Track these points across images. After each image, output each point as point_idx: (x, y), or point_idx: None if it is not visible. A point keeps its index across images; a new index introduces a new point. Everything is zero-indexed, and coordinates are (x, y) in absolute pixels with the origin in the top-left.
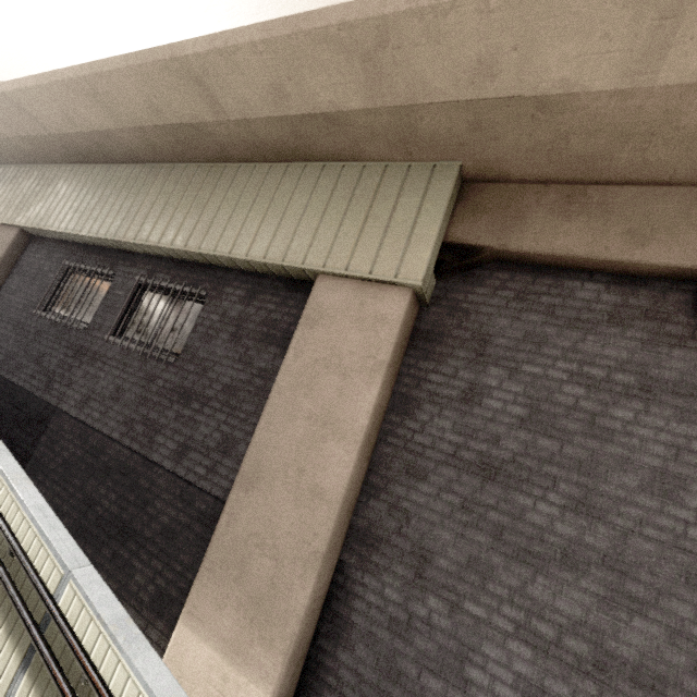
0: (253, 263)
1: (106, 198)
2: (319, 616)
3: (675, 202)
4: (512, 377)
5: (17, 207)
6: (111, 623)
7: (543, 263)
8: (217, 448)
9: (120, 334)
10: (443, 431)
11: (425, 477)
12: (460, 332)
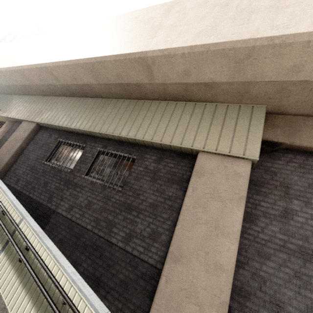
0: (163, 144)
1: (83, 112)
2: None
3: None
4: (307, 205)
5: (36, 114)
6: None
7: (311, 151)
8: (149, 236)
9: (88, 175)
10: (275, 233)
11: (269, 257)
12: (273, 182)
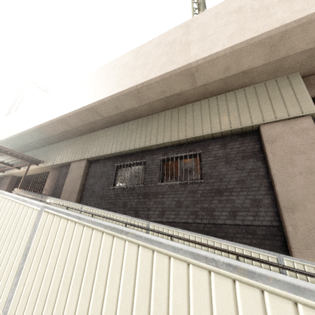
0: (224, 132)
1: (130, 134)
2: None
3: None
4: None
5: (82, 152)
6: None
7: None
8: (251, 206)
9: (161, 182)
10: None
11: None
12: None
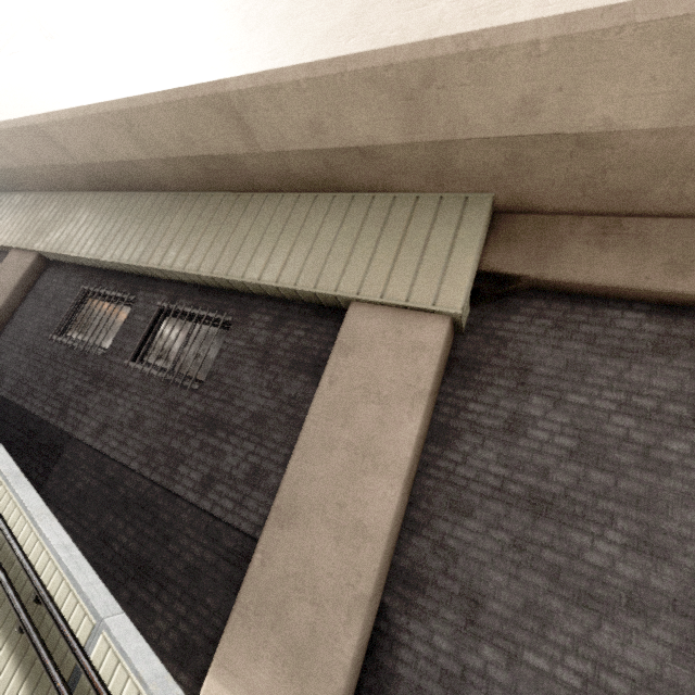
0: (282, 289)
1: (129, 225)
2: (361, 668)
3: None
4: (557, 407)
5: (37, 232)
6: (151, 681)
7: (581, 292)
8: (245, 479)
9: (139, 360)
10: (487, 463)
11: (471, 512)
12: (498, 360)
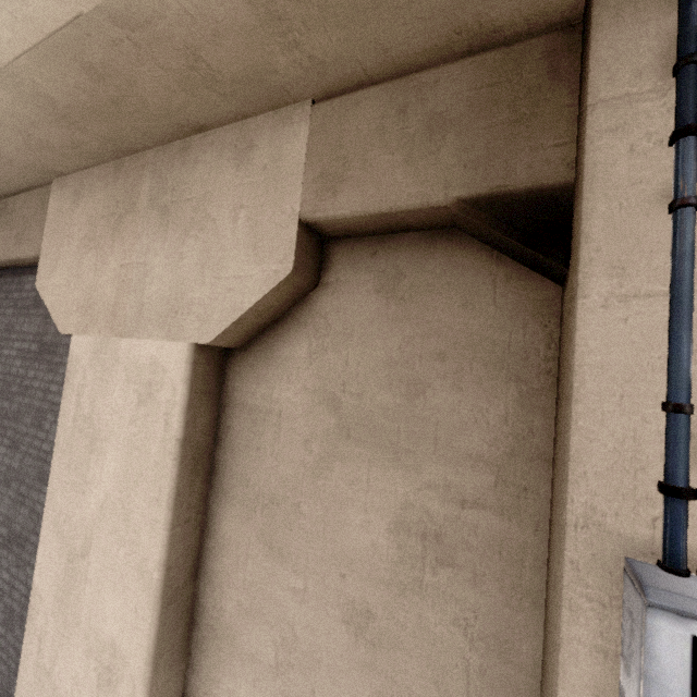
0: None
1: None
2: None
3: (34, 203)
4: None
5: None
6: None
7: (10, 266)
8: None
9: None
10: None
11: None
12: None
